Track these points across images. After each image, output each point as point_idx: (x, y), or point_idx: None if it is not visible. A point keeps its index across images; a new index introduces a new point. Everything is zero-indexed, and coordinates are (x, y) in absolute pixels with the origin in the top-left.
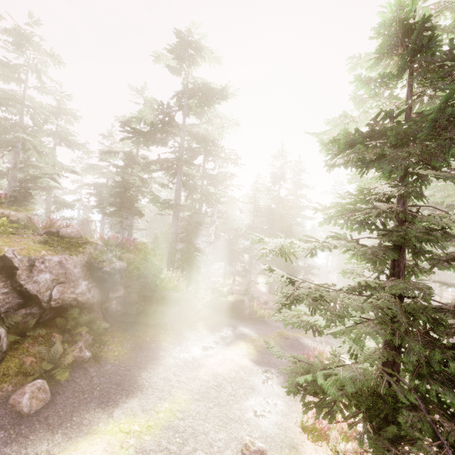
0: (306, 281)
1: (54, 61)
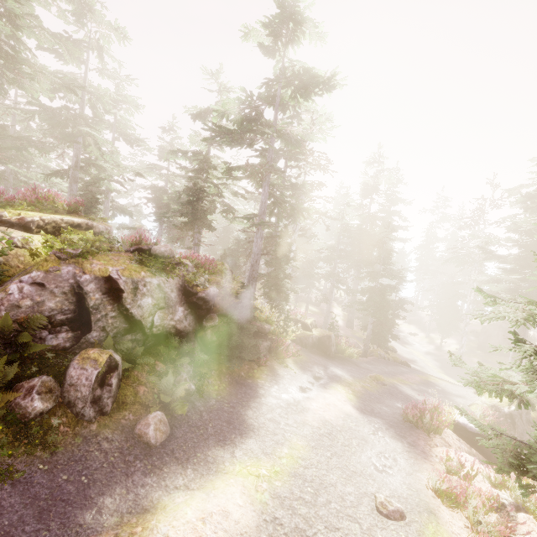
0: None
1: (118, 36)
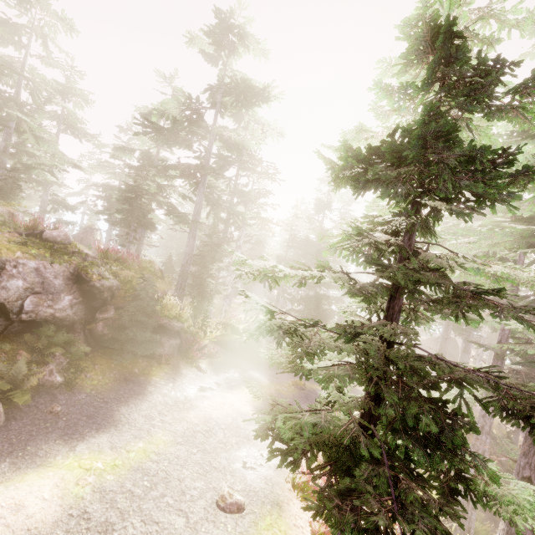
0: (286, 312)
1: (65, 26)
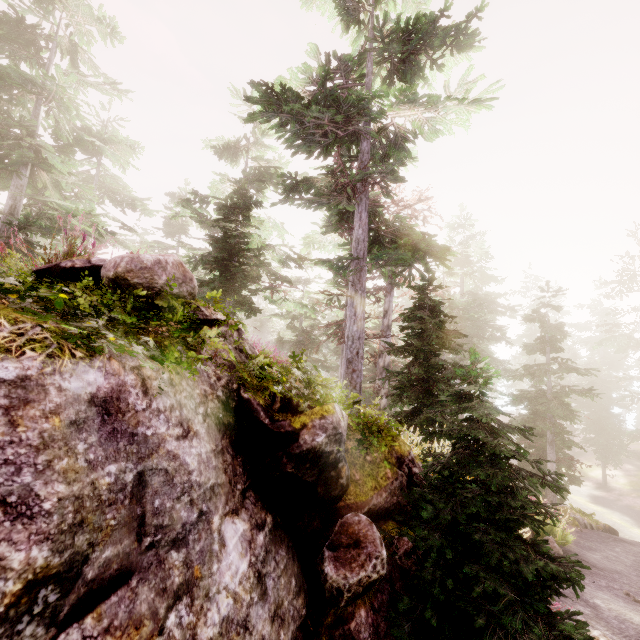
0: None
1: (103, 32)
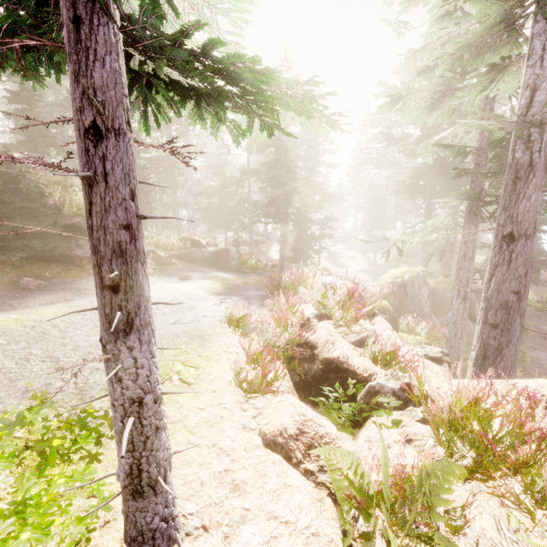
0: None
1: None
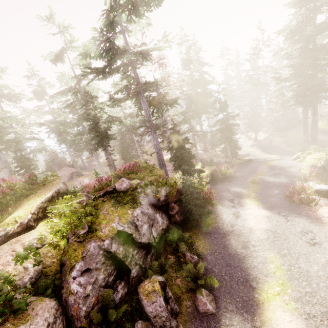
0: None
1: None
